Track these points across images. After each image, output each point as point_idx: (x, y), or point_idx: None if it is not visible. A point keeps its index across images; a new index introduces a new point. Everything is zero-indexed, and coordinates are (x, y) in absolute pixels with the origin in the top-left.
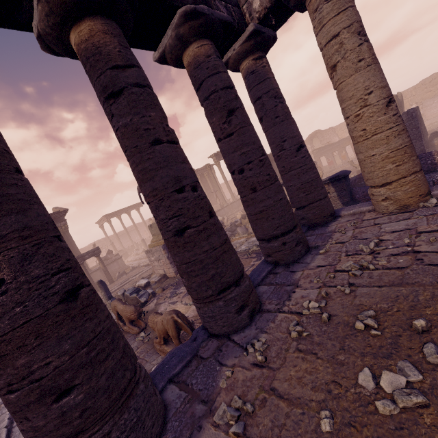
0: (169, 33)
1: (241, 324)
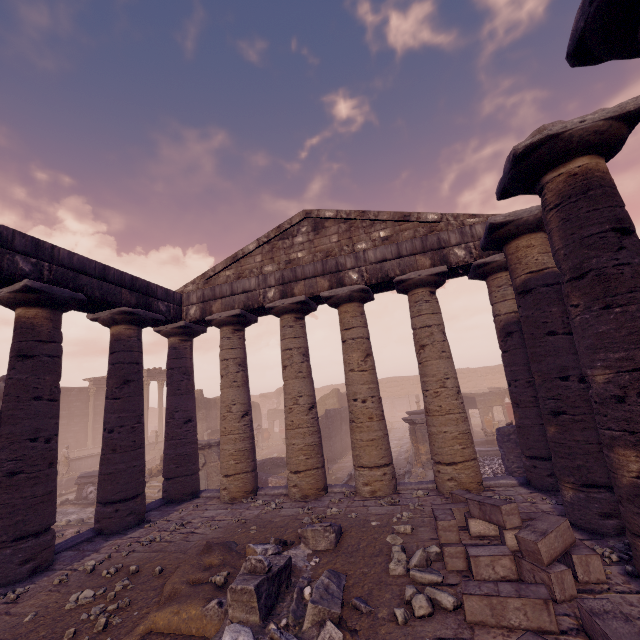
0: (107, 313)
1: (16, 578)
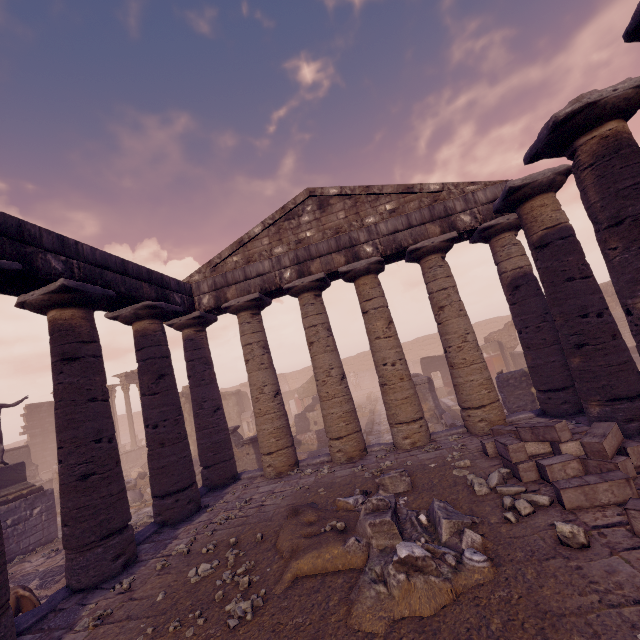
0: (129, 309)
1: (113, 573)
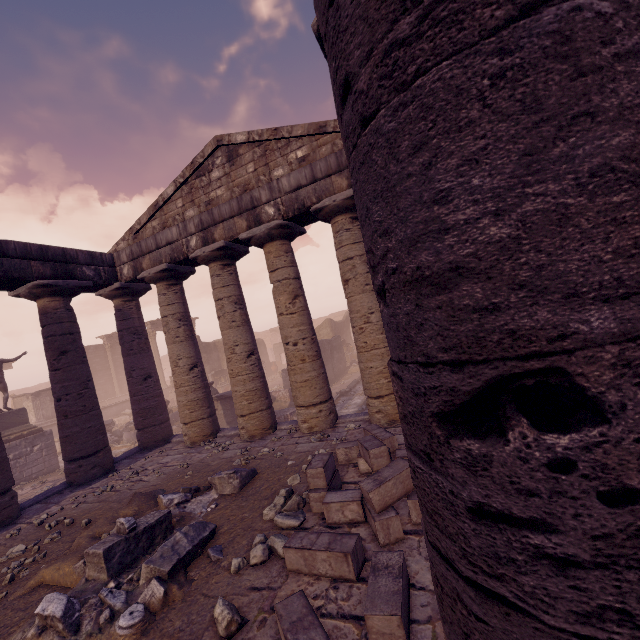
0: (24, 288)
1: None
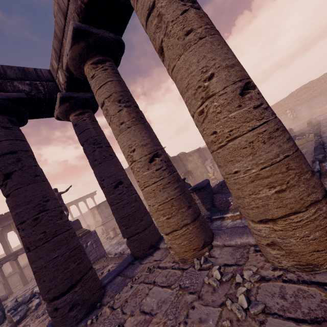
0: None
1: None
